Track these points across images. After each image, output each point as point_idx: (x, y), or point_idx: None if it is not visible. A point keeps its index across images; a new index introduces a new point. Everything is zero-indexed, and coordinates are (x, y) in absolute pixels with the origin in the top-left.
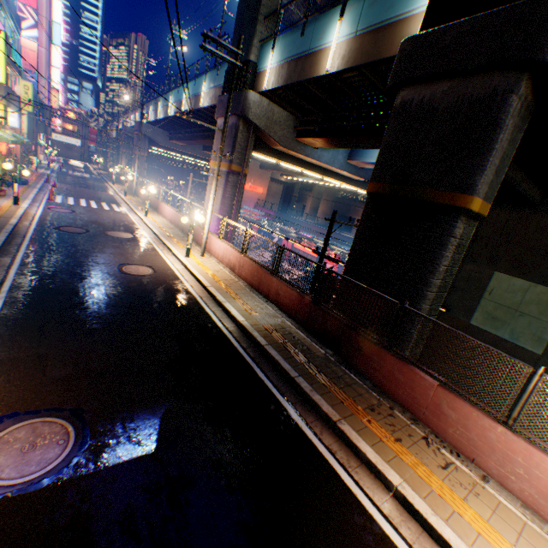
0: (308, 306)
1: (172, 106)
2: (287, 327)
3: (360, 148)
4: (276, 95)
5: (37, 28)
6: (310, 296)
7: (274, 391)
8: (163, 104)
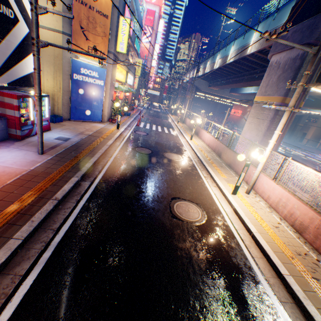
0: None
1: (217, 61)
2: None
3: None
4: None
5: (150, 37)
6: None
7: None
8: (210, 62)
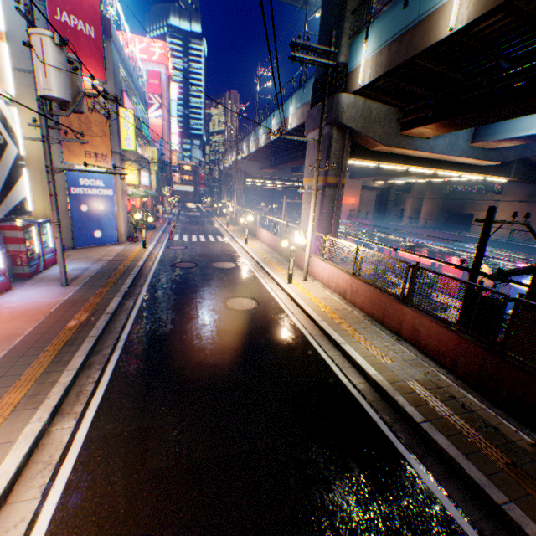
0: (477, 354)
1: (262, 138)
2: (443, 385)
3: (499, 120)
4: (373, 89)
5: (161, 108)
6: (479, 339)
7: (468, 532)
8: (253, 139)
